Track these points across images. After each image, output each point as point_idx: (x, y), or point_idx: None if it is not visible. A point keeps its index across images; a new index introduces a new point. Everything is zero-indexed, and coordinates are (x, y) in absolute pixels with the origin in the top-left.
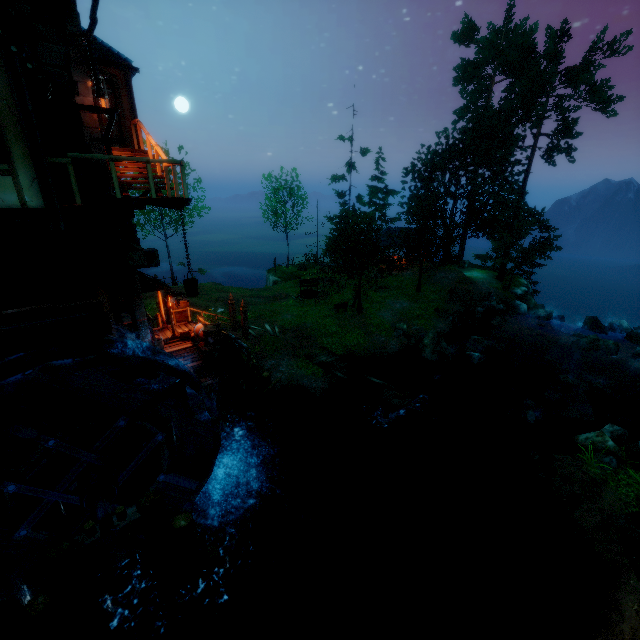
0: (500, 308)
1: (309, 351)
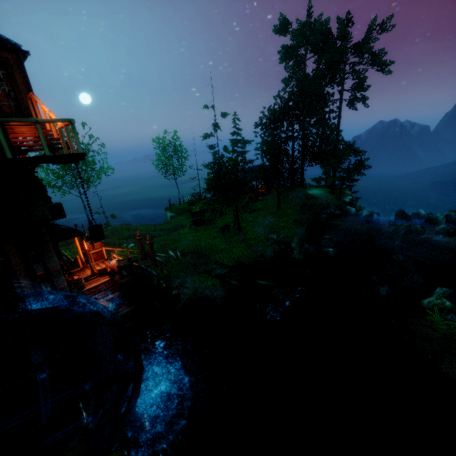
0: (338, 213)
1: (207, 267)
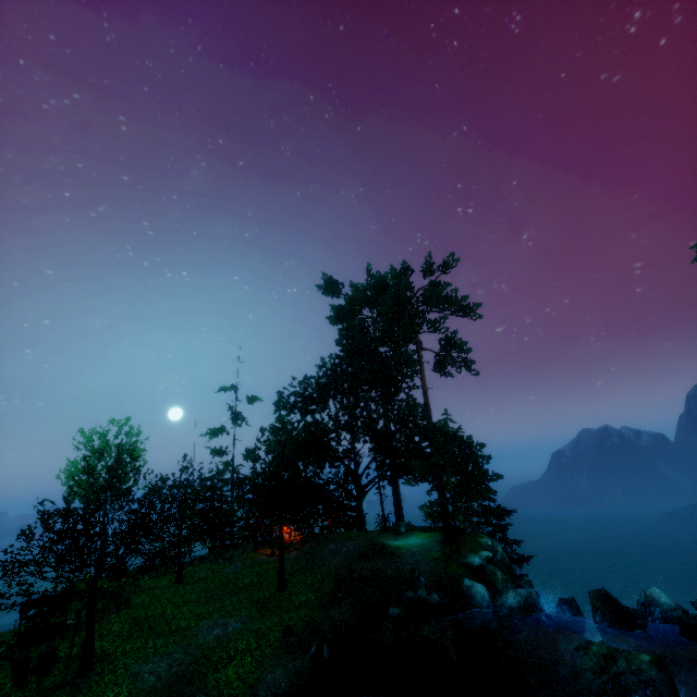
0: (433, 601)
1: None
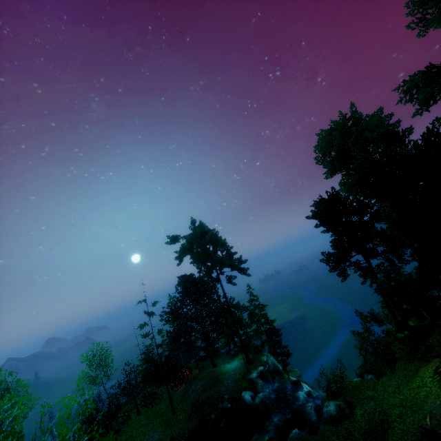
0: (228, 408)
1: None
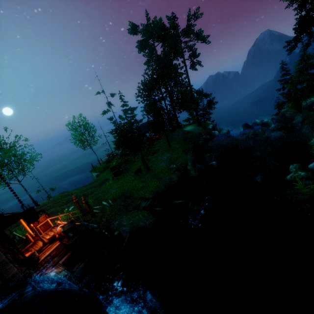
0: (208, 137)
1: (134, 204)
